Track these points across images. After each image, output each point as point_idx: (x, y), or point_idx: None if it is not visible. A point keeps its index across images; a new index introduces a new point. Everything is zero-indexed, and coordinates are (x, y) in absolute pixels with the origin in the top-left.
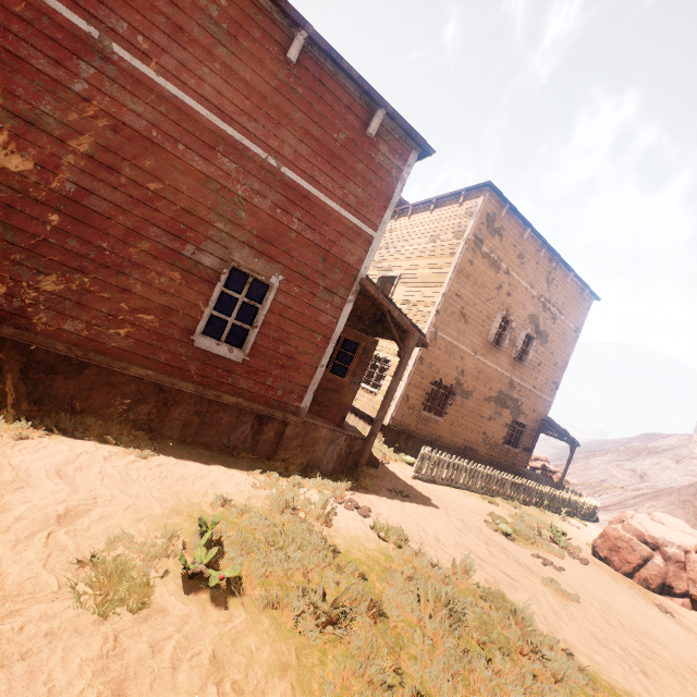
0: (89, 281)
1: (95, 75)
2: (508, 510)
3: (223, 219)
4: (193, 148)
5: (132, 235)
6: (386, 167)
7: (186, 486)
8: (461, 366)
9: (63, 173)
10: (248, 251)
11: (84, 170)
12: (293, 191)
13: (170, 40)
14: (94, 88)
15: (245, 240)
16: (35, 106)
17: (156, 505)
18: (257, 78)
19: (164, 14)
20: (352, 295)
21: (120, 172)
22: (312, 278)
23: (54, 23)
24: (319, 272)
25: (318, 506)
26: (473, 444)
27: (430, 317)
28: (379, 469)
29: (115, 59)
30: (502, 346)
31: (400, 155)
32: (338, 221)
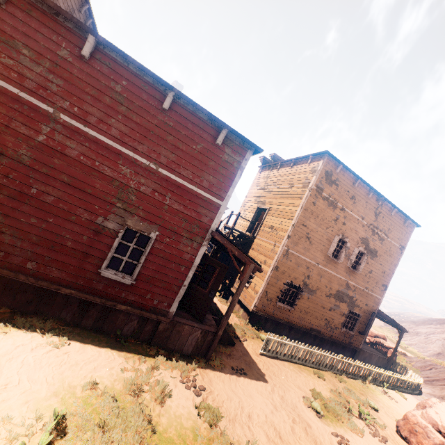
0: (42, 240)
1: (50, 131)
2: (332, 384)
3: (121, 201)
4: (104, 163)
5: (67, 214)
6: (229, 161)
7: (75, 370)
8: (307, 272)
9: (30, 184)
10: (137, 218)
11: (41, 181)
12: (166, 181)
13: (93, 107)
14: (49, 138)
15: (135, 212)
16: (17, 151)
17: (44, 389)
18: (144, 121)
19: (90, 94)
20: (205, 241)
21: (61, 180)
22: (178, 232)
23: (30, 108)
24: (183, 228)
25: (158, 390)
26: (317, 327)
27: (284, 240)
28: (234, 347)
29: (62, 121)
30: (339, 259)
31: (239, 153)
32: (196, 197)
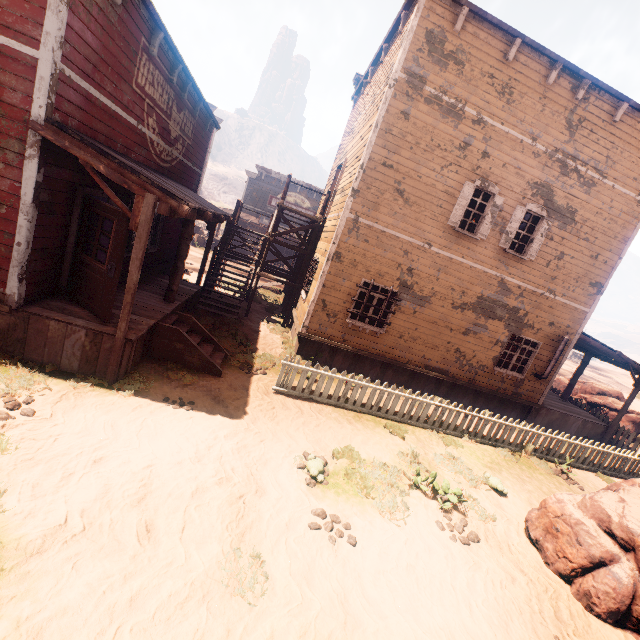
0: None
1: None
2: (420, 446)
3: None
4: None
5: None
6: None
7: None
8: (405, 263)
9: None
10: None
11: None
12: None
13: None
14: None
15: None
16: None
17: None
18: None
19: None
20: (31, 149)
21: None
22: None
23: None
24: None
25: None
26: (439, 364)
27: (346, 200)
28: (219, 378)
29: None
30: (478, 233)
31: None
32: None
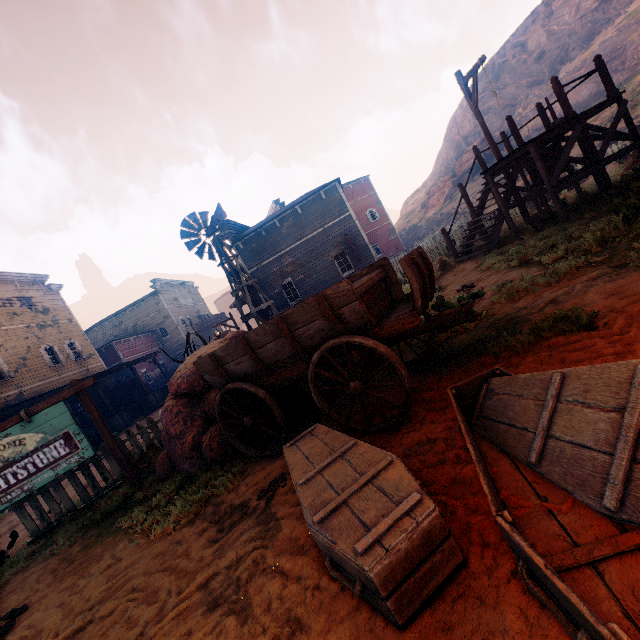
0: None
1: None
2: None
3: None
4: None
5: None
6: None
7: None
8: None
9: None
10: None
11: None
12: None
13: None
14: None
15: None
16: None
17: None
18: None
19: None
20: None
21: None
22: None
23: None
24: None
25: None
26: None
27: None
28: None
29: None
30: None
31: None
32: None
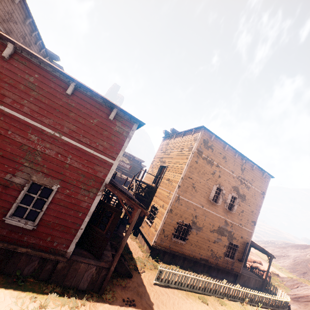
0: None
1: None
2: (214, 308)
3: (29, 161)
4: (15, 132)
5: None
6: (120, 131)
7: None
8: (194, 213)
9: None
10: (41, 174)
11: None
12: (68, 146)
13: (9, 92)
14: None
15: (40, 169)
16: None
17: None
18: (51, 102)
19: (8, 83)
20: (100, 192)
21: None
22: (77, 185)
23: None
24: (81, 182)
25: None
26: (205, 257)
27: (175, 189)
28: (132, 279)
29: None
30: (218, 203)
31: (128, 126)
32: (93, 157)
